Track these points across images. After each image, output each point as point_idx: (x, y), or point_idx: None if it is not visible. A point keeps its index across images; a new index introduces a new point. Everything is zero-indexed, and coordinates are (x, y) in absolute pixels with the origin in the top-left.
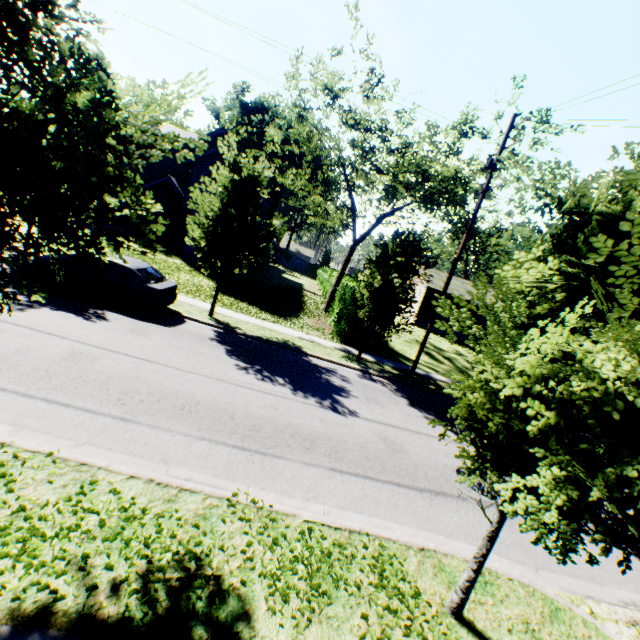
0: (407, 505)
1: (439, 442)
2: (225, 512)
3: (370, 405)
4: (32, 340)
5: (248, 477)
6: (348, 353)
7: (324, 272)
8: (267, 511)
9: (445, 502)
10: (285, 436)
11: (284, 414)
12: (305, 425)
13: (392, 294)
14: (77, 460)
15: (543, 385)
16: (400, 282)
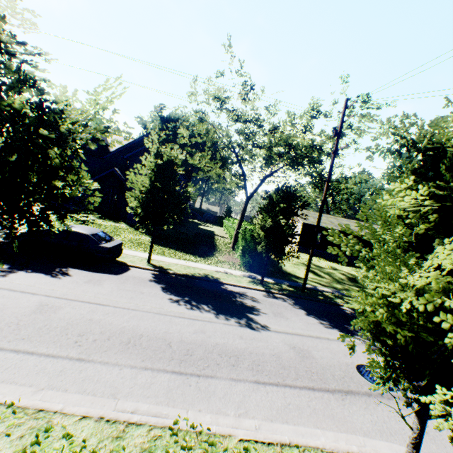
0: (324, 408)
1: (337, 344)
2: (168, 442)
3: (277, 319)
4: (8, 299)
5: (186, 401)
6: (253, 278)
7: (228, 221)
8: (206, 435)
9: (355, 400)
10: (214, 356)
11: (211, 336)
12: (229, 344)
13: (281, 231)
14: (35, 407)
15: (449, 299)
16: (285, 221)
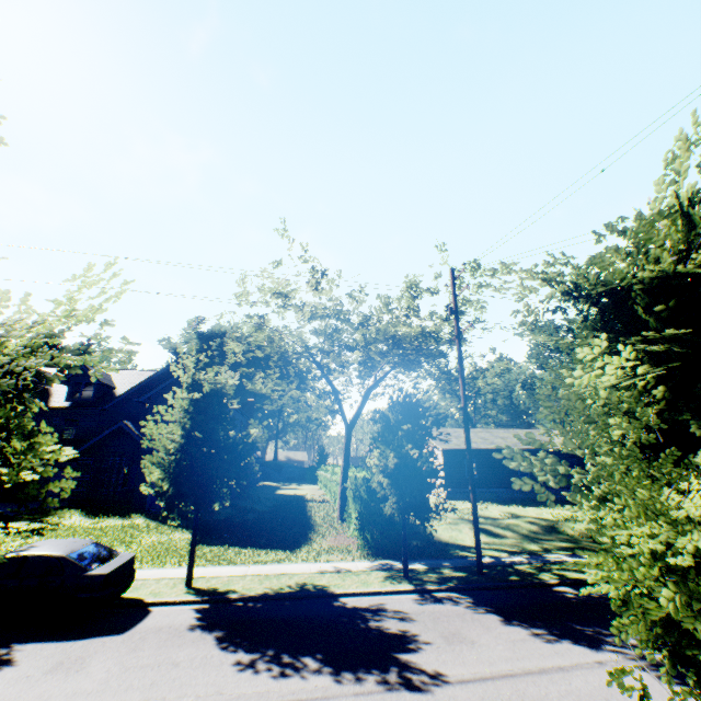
0: None
1: (581, 675)
2: None
3: (455, 649)
4: None
5: None
6: (390, 569)
7: (324, 471)
8: None
9: None
10: None
11: None
12: None
13: (414, 469)
14: None
15: None
16: (418, 451)
